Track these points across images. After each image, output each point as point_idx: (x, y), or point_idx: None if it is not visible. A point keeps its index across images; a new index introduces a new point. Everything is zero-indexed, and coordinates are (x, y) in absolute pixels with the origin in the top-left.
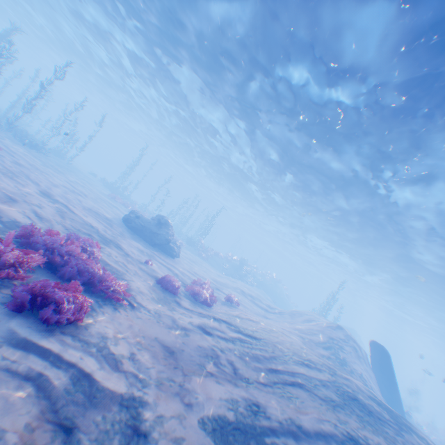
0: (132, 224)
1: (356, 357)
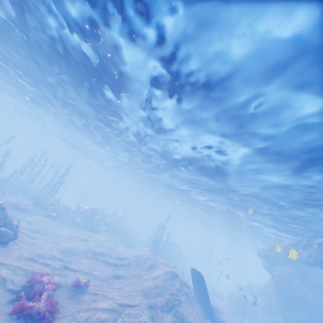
0: None
1: (189, 302)
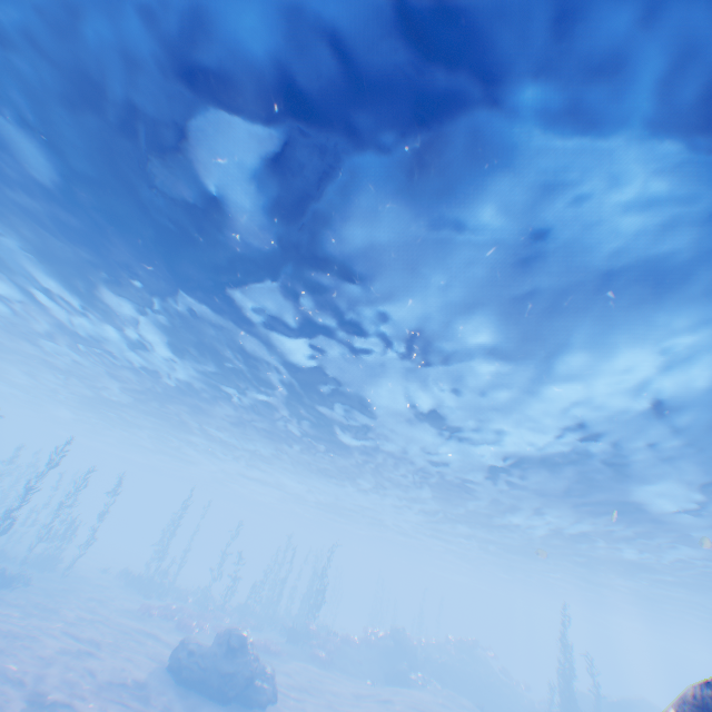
0: (183, 670)
1: None
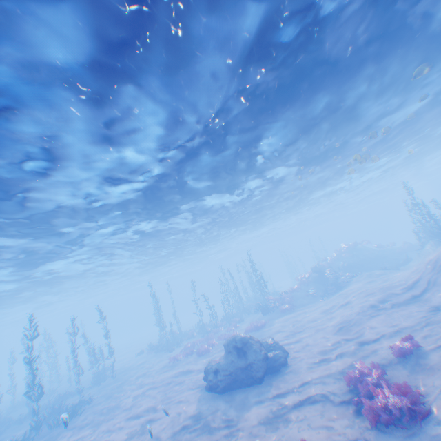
0: (219, 385)
1: None
